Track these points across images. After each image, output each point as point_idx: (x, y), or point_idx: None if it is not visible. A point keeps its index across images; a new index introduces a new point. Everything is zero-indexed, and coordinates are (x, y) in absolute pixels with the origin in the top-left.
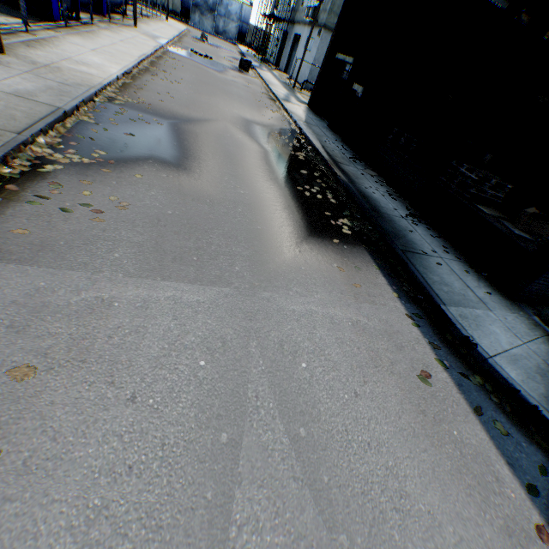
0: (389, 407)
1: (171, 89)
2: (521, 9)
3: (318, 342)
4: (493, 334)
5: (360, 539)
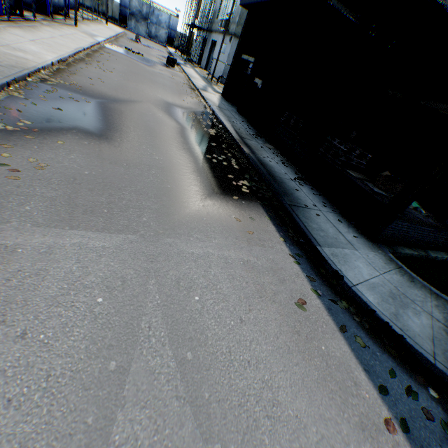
0: (269, 329)
1: (103, 76)
2: (371, 25)
3: (212, 279)
4: (357, 267)
5: (233, 446)
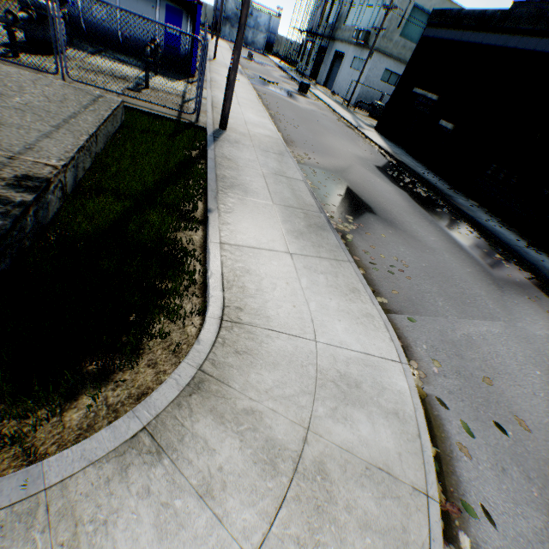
0: None
1: (302, 135)
2: None
3: None
4: None
5: None
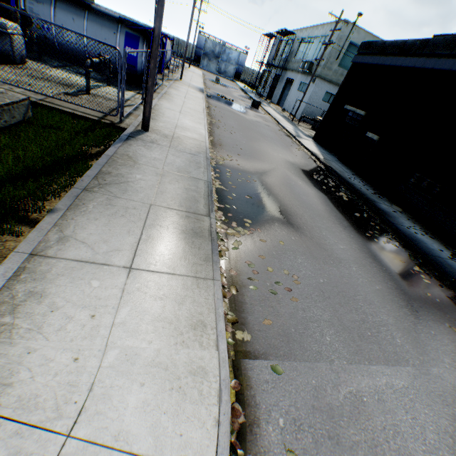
0: None
1: (235, 140)
2: None
3: None
4: None
5: None
